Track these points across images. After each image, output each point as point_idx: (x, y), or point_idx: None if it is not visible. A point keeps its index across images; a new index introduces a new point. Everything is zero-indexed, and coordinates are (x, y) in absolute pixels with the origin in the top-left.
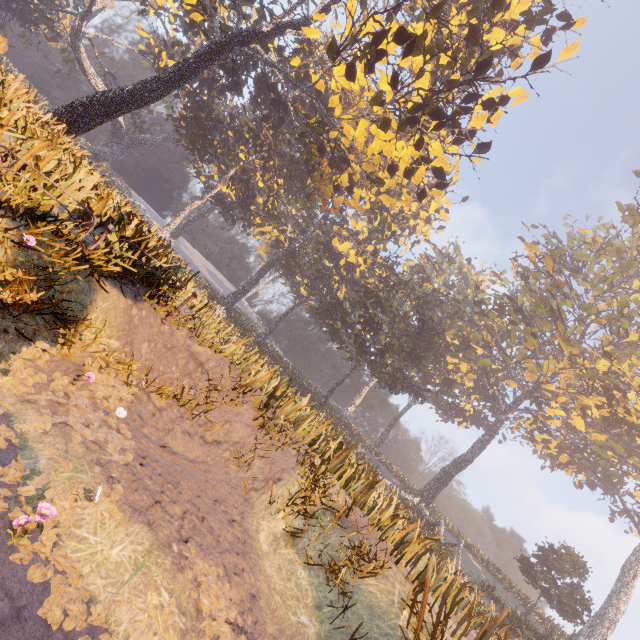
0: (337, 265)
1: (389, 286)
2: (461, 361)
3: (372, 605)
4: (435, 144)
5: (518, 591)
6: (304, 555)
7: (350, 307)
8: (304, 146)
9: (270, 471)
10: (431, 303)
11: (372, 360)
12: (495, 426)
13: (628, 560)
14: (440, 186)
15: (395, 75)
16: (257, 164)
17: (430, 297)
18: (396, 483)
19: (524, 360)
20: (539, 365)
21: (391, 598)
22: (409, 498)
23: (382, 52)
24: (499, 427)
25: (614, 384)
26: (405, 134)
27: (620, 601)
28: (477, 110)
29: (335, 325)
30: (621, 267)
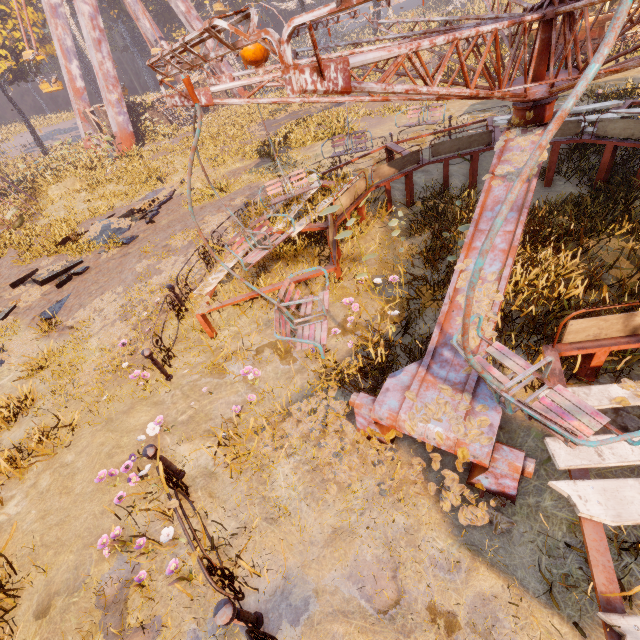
0: None
1: None
2: None
3: None
4: None
5: None
6: None
7: None
8: None
9: None
10: None
11: None
12: None
13: None
14: None
15: None
16: None
17: None
18: None
19: None
20: None
21: None
22: None
23: None
24: None
25: None
26: None
27: None
28: None
29: None
30: None
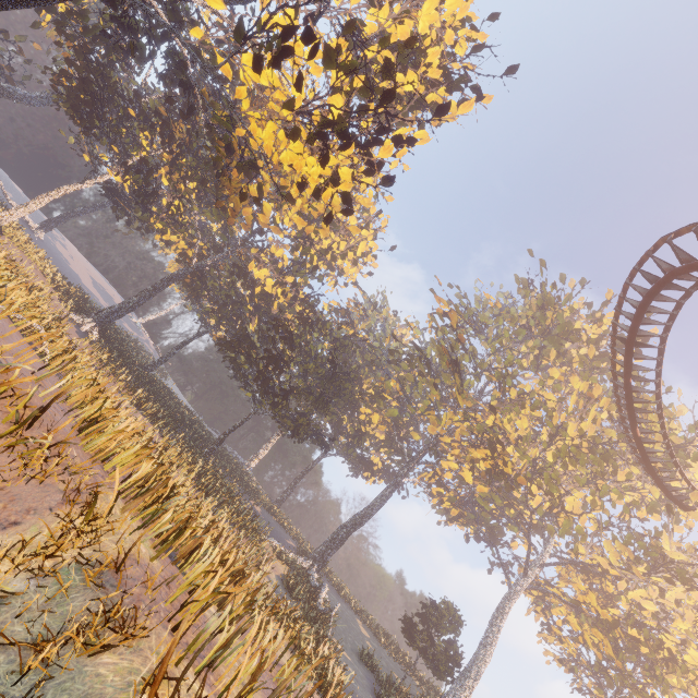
0: (253, 294)
1: (306, 323)
2: (374, 412)
3: (89, 694)
4: (345, 167)
5: (403, 655)
6: (2, 631)
7: (261, 342)
8: (213, 142)
9: (2, 511)
10: (348, 347)
11: (274, 402)
12: (397, 479)
13: (497, 609)
14: (346, 212)
15: (300, 76)
16: (166, 158)
17: (347, 340)
18: (291, 545)
19: (428, 412)
20: (439, 417)
21: (130, 679)
22: (300, 561)
23: (290, 48)
24: (401, 480)
25: (496, 437)
26: (318, 151)
27: (486, 652)
28: (387, 144)
29: (238, 359)
30: (514, 333)
